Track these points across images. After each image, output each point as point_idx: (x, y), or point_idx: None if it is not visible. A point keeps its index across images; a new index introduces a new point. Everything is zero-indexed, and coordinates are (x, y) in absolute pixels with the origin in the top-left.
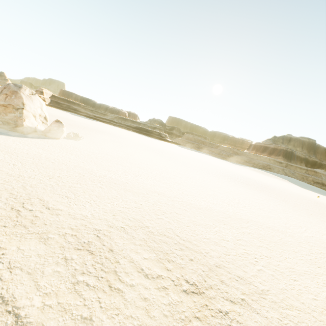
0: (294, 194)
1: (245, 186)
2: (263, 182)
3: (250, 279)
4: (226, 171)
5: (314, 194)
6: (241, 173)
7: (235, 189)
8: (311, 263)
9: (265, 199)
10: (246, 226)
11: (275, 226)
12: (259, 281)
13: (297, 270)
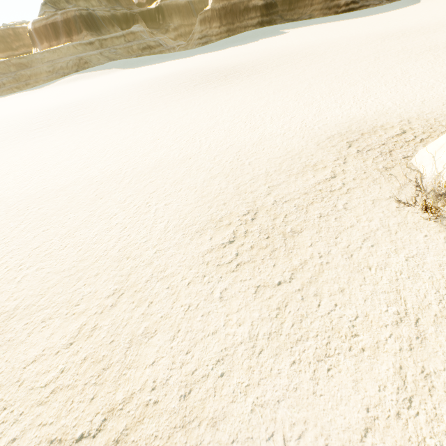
0: (119, 90)
1: (46, 132)
2: (80, 98)
3: (1, 309)
4: (18, 121)
5: (145, 70)
6: (46, 104)
7: (24, 155)
8: (96, 199)
9: (72, 135)
10: (23, 220)
11: (69, 180)
12: (15, 299)
13: (74, 228)
